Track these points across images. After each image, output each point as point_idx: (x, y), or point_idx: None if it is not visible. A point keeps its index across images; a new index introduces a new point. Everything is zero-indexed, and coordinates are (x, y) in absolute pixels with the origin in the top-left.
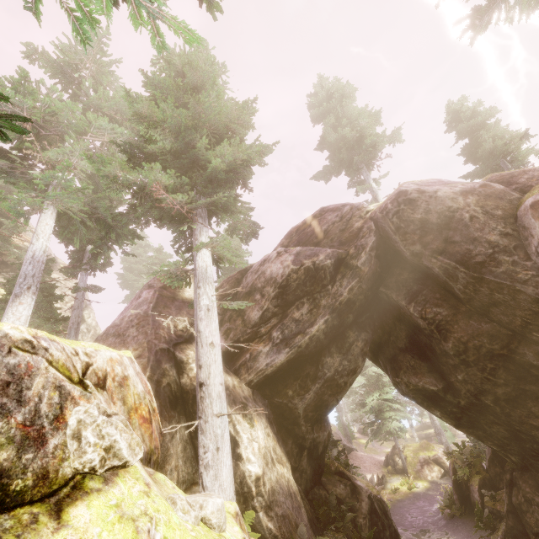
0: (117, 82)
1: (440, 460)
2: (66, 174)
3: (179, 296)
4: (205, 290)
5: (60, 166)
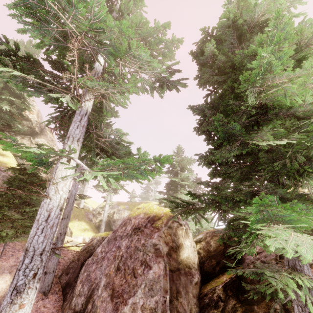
0: (140, 8)
1: None
2: (146, 166)
3: (181, 262)
4: None
5: (148, 158)
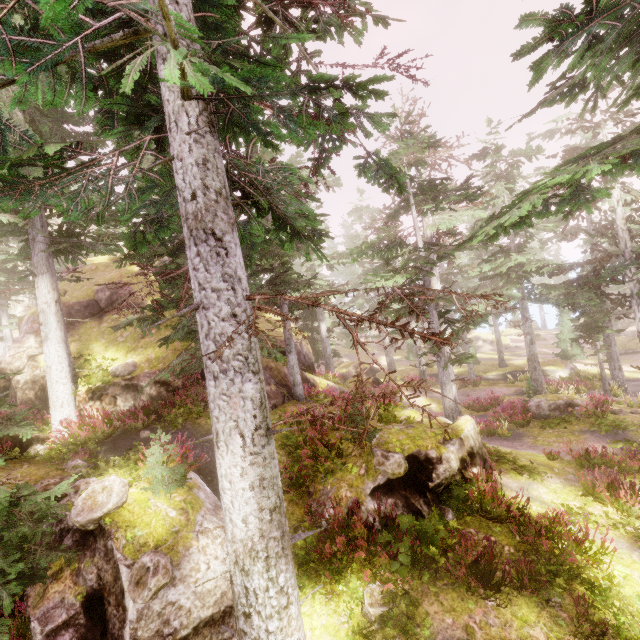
0: None
1: (346, 377)
2: None
3: None
4: (6, 345)
5: None
